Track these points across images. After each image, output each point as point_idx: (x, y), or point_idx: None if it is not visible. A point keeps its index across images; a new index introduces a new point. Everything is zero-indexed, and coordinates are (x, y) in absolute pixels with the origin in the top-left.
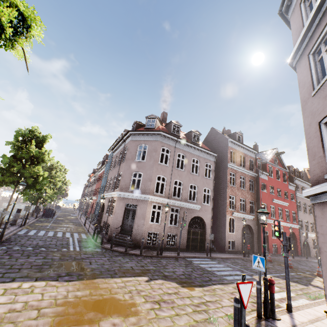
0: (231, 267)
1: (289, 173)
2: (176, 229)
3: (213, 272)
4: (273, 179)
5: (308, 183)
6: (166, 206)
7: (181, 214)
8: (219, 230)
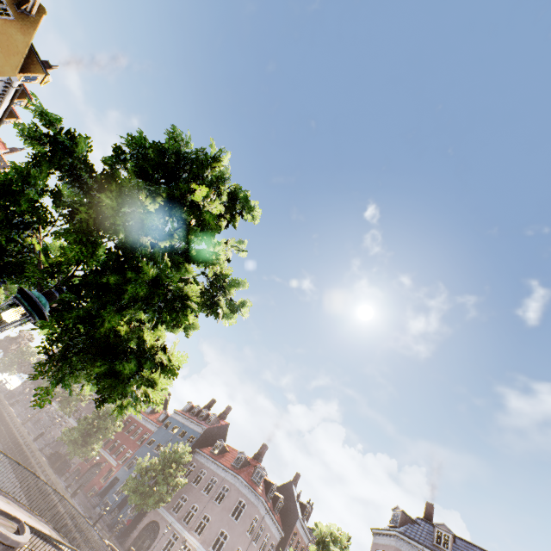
0: None
1: None
2: None
3: None
4: None
5: None
6: None
7: None
8: None
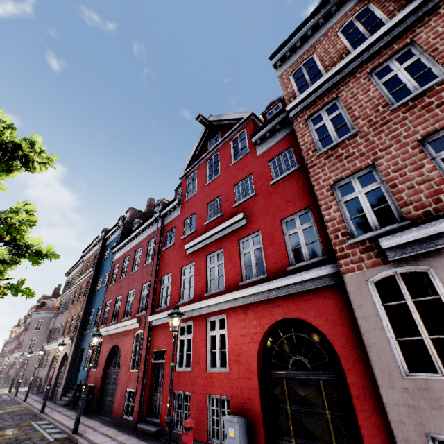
0: None
1: None
2: None
3: None
4: None
5: None
6: None
7: None
8: None
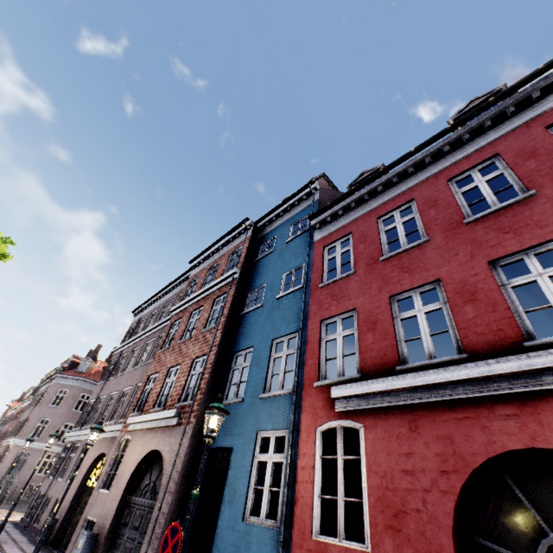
0: None
1: None
2: None
3: None
4: None
5: None
6: (56, 455)
7: None
8: None
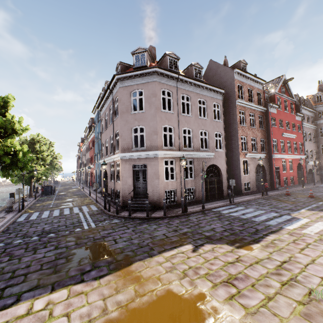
0: (262, 209)
1: (295, 103)
2: (192, 182)
3: (251, 219)
4: (281, 112)
5: (313, 111)
6: (183, 159)
7: (195, 166)
8: (233, 174)
